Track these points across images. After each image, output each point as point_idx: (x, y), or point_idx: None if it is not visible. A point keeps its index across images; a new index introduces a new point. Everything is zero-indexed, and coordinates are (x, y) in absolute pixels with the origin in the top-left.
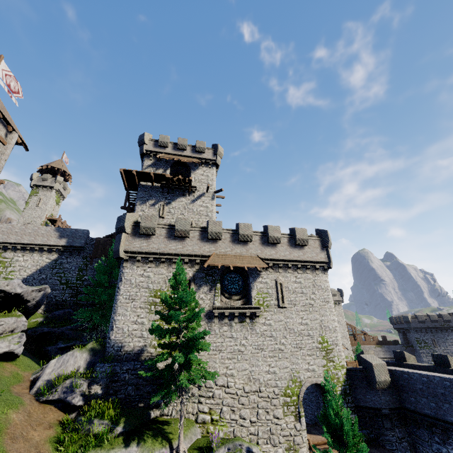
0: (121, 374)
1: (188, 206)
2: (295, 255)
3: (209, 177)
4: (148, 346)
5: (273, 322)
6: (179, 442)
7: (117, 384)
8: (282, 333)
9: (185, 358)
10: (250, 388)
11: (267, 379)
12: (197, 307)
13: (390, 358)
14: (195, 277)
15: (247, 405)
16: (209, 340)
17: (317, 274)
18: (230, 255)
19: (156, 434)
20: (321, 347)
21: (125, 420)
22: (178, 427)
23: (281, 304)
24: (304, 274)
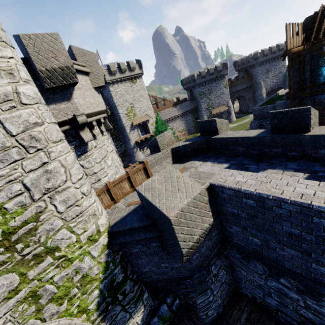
0: None
1: None
2: None
3: None
4: None
5: None
6: None
7: None
8: None
9: None
10: None
11: None
12: None
13: (182, 113)
14: None
15: None
16: None
17: None
18: None
19: None
20: None
21: None
22: None
23: None
24: None
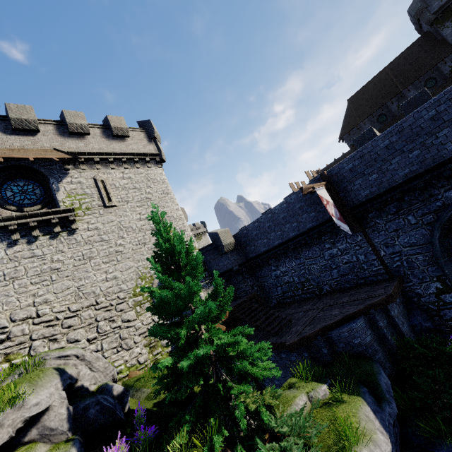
0: None
1: None
2: (115, 147)
3: None
4: None
5: (101, 225)
6: None
7: None
8: (116, 234)
9: None
10: (81, 305)
11: (107, 288)
12: None
13: None
14: None
15: (78, 325)
16: None
17: (150, 168)
18: None
19: None
20: None
21: None
22: None
23: (107, 202)
24: (133, 169)
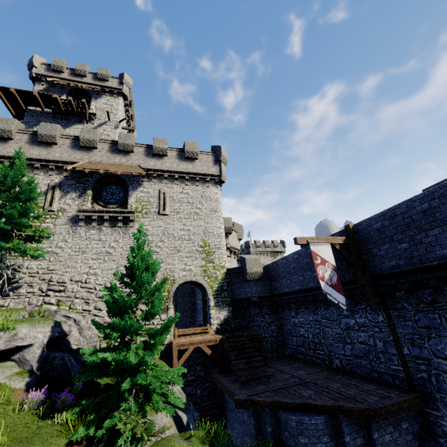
0: None
1: None
2: (183, 167)
3: (114, 106)
4: None
5: (151, 227)
6: None
7: None
8: (159, 237)
9: None
10: None
11: None
12: (61, 212)
13: None
14: (62, 184)
15: None
16: (72, 242)
17: (207, 187)
18: (106, 163)
19: None
20: (202, 250)
21: None
22: None
23: (162, 211)
24: (193, 186)
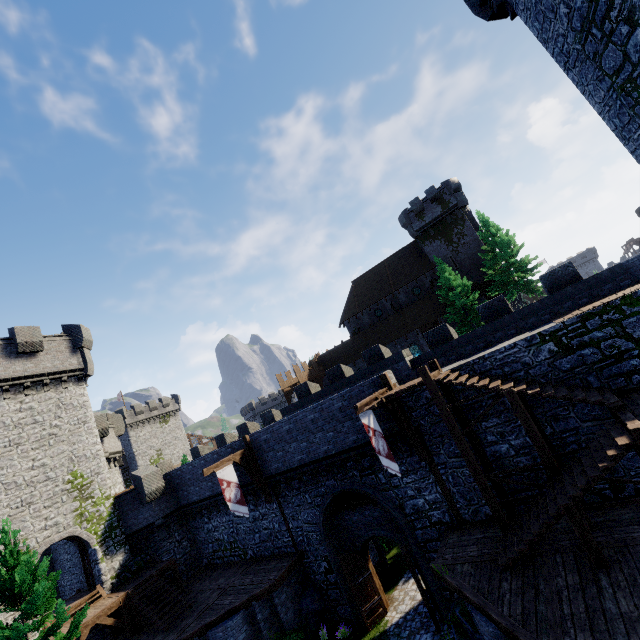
0: None
1: None
2: (18, 369)
3: None
4: None
5: None
6: None
7: None
8: None
9: None
10: None
11: None
12: None
13: None
14: None
15: None
16: None
17: (66, 389)
18: None
19: None
20: (72, 487)
21: None
22: None
23: None
24: (40, 394)
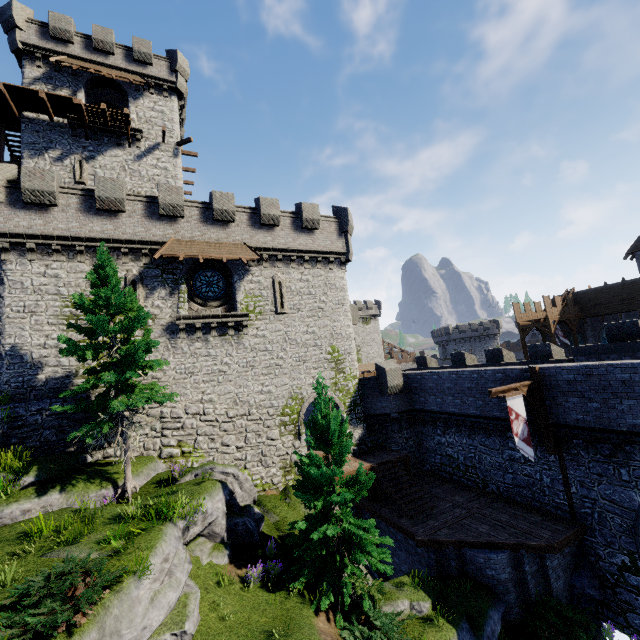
0: (28, 417)
1: (131, 165)
2: (301, 243)
3: (166, 115)
4: (74, 377)
5: (268, 333)
6: (125, 479)
7: (23, 431)
8: (280, 345)
9: (121, 380)
10: (237, 413)
11: (260, 400)
12: (152, 319)
13: None
14: (143, 276)
15: (232, 431)
16: (175, 361)
17: (331, 270)
18: (200, 241)
19: (93, 477)
20: (331, 358)
21: (38, 468)
22: (124, 464)
23: (280, 309)
24: (314, 269)
